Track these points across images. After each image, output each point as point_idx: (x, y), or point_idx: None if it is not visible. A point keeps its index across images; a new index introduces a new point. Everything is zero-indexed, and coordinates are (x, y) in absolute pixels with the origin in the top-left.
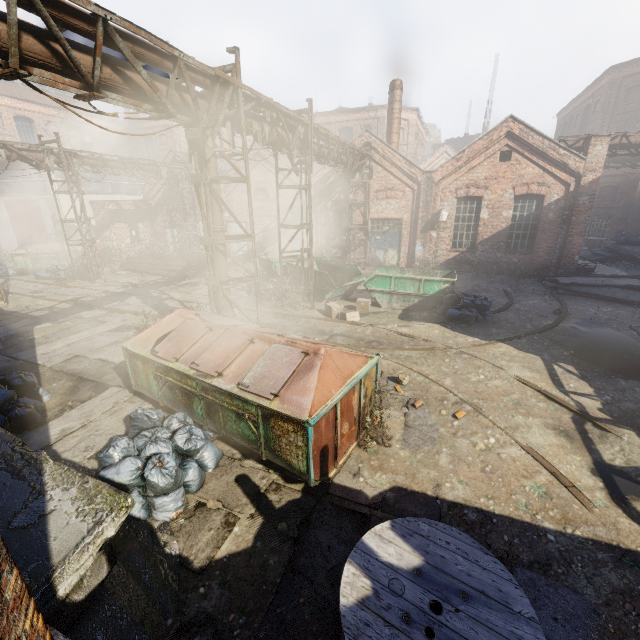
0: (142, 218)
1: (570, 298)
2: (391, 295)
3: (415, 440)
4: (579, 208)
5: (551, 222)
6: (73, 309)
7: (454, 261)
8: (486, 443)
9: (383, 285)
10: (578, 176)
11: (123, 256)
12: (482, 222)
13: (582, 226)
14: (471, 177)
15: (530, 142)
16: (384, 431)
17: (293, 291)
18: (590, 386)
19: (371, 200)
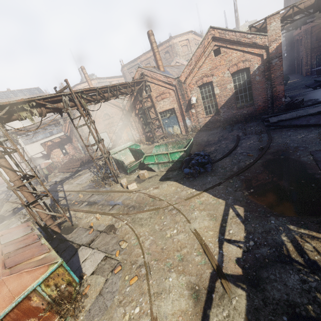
0: (66, 143)
1: (278, 132)
2: (157, 164)
3: (95, 310)
4: (274, 68)
5: (259, 82)
6: (21, 208)
7: (209, 122)
8: (131, 314)
9: (151, 160)
10: (266, 47)
11: (61, 163)
12: (217, 96)
13: (280, 78)
14: (201, 72)
15: (228, 38)
16: (84, 301)
17: (106, 176)
18: (245, 230)
19: (155, 103)
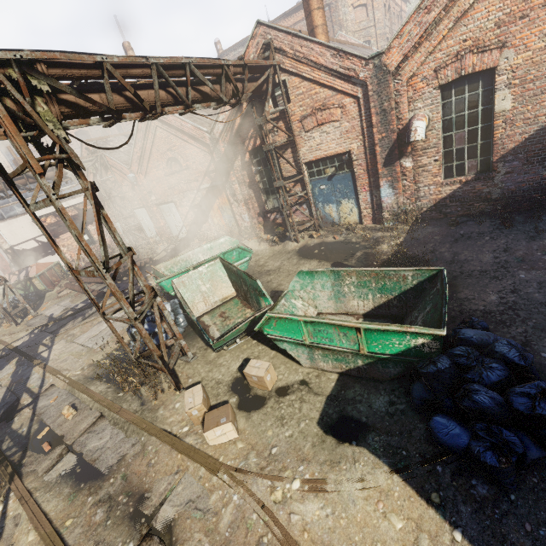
0: (90, 219)
1: None
2: (310, 348)
3: None
4: None
5: None
6: None
7: (452, 200)
8: None
9: (290, 332)
10: None
11: (79, 265)
12: (500, 118)
13: None
14: (464, 34)
15: None
16: None
17: (144, 363)
18: None
19: (298, 135)
